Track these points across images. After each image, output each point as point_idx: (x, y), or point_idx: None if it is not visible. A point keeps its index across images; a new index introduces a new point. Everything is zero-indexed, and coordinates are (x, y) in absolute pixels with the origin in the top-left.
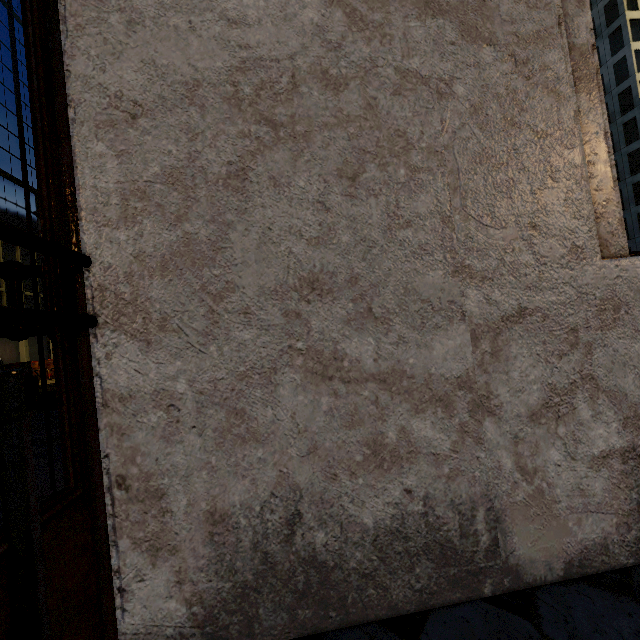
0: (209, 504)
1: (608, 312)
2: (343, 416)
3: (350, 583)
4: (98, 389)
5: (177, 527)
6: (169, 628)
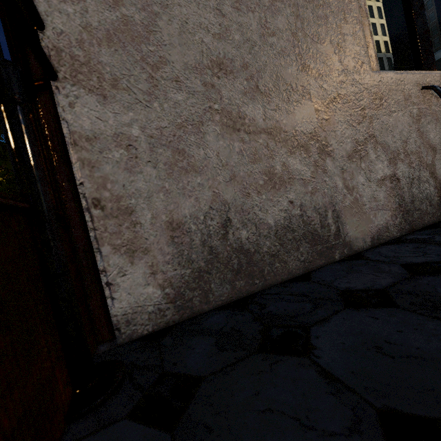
0: (168, 216)
1: (377, 100)
2: (249, 155)
3: (265, 261)
4: (66, 131)
5: (146, 234)
6: (150, 306)
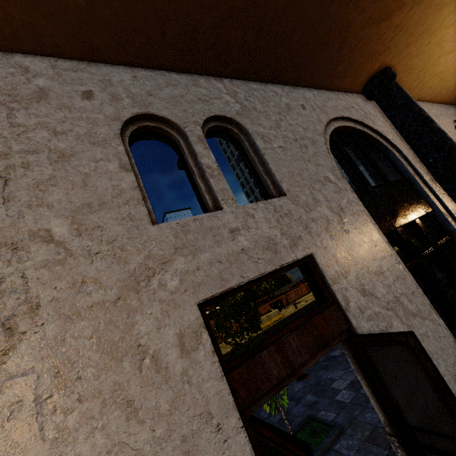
0: None
1: None
2: None
3: None
4: None
5: None
6: None
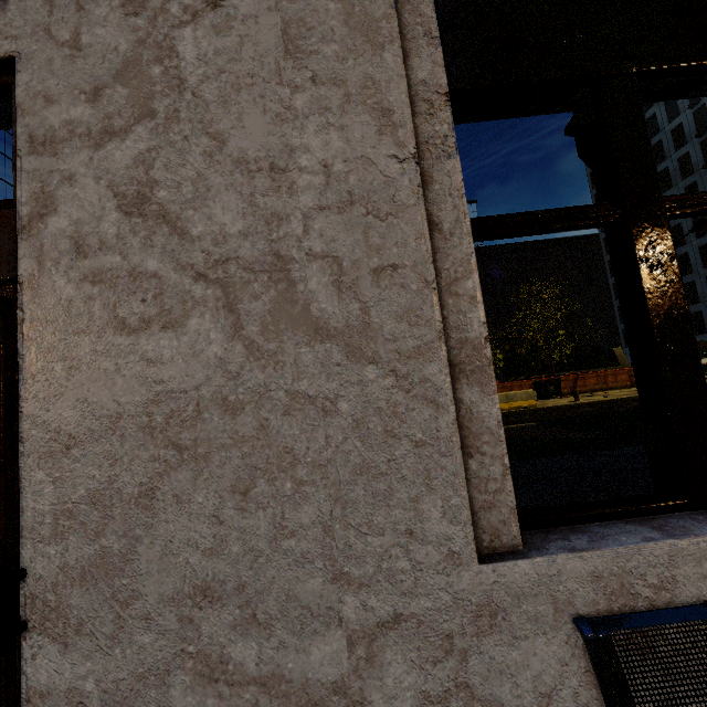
0: None
1: (484, 618)
2: None
3: None
4: (24, 686)
5: None
6: None
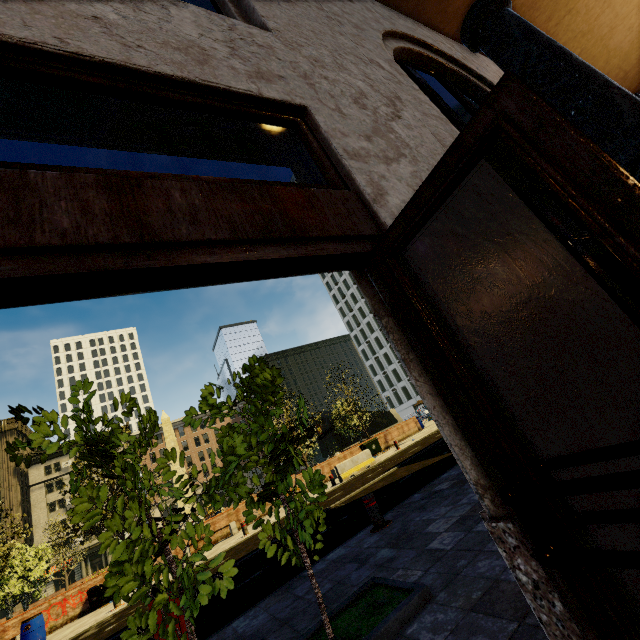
0: None
1: None
2: None
3: None
4: (631, 586)
5: None
6: None
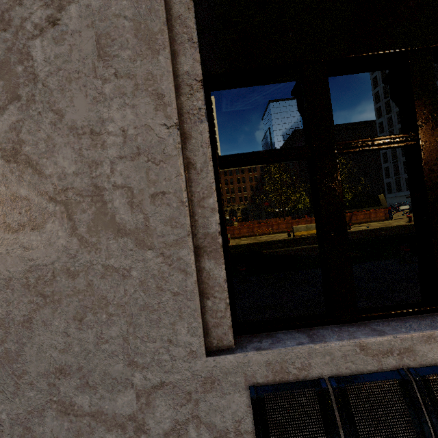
0: None
1: (208, 384)
2: (74, 431)
3: None
4: None
5: None
6: None
